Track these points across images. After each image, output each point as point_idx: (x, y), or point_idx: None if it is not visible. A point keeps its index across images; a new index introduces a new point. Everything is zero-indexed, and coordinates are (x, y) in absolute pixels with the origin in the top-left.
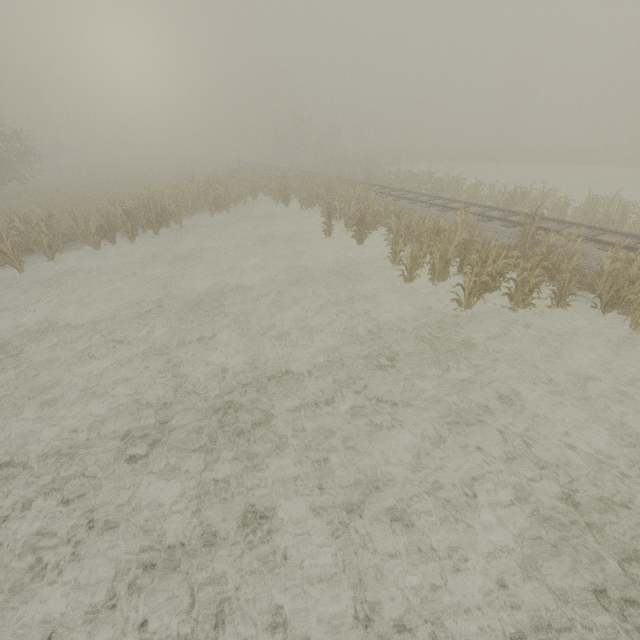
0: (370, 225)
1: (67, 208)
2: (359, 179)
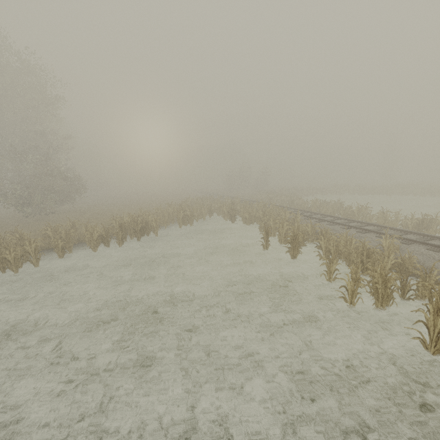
0: (300, 241)
1: (90, 220)
2: (285, 205)
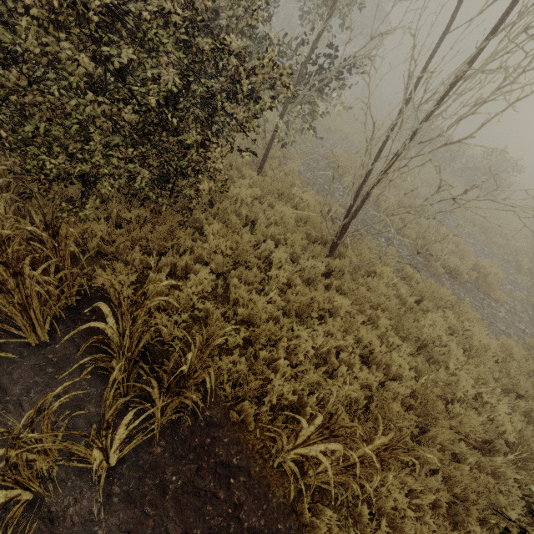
0: None
1: None
2: None
